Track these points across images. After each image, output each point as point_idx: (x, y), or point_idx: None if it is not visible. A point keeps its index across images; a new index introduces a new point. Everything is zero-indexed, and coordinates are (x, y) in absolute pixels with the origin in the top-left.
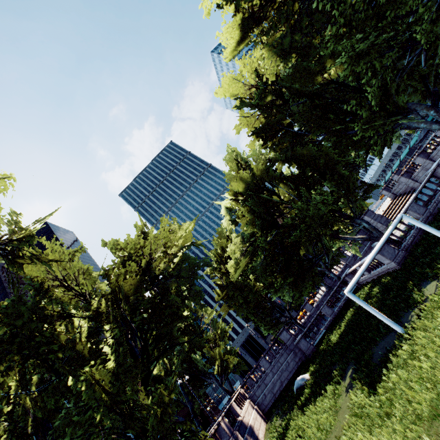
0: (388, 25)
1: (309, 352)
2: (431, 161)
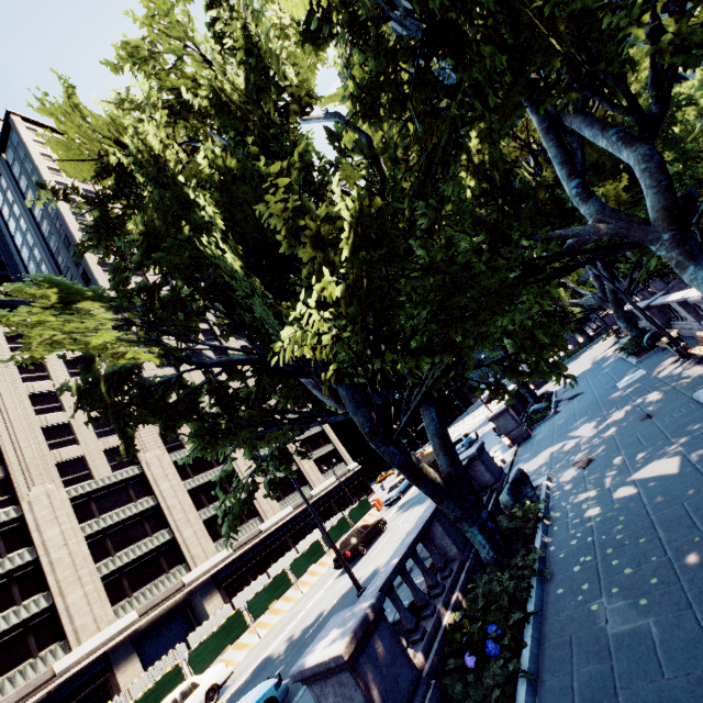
0: None
1: None
2: None
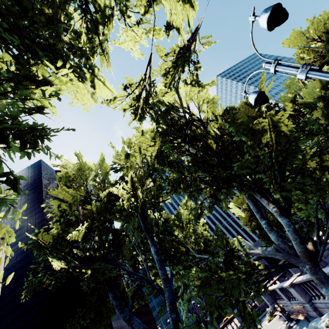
0: None
1: None
2: None
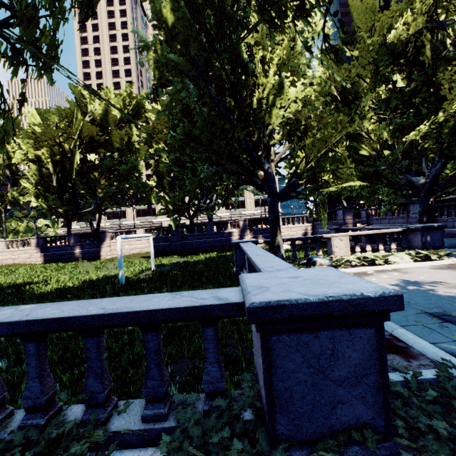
0: None
1: None
2: None
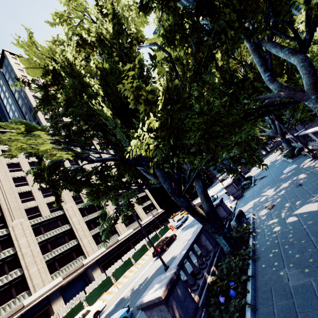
0: None
1: None
2: None
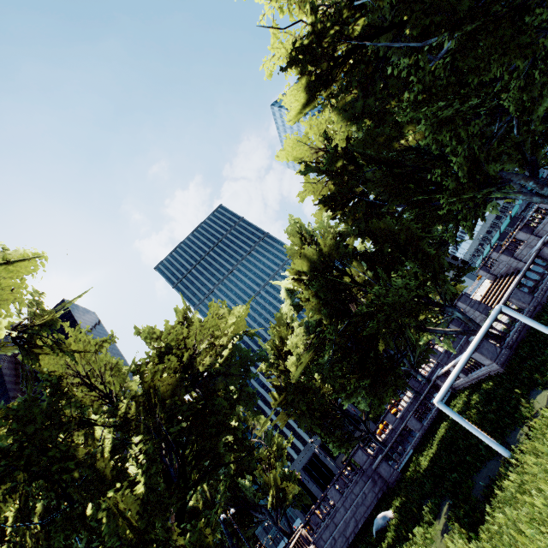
0: (472, 93)
1: (393, 480)
2: (536, 236)
